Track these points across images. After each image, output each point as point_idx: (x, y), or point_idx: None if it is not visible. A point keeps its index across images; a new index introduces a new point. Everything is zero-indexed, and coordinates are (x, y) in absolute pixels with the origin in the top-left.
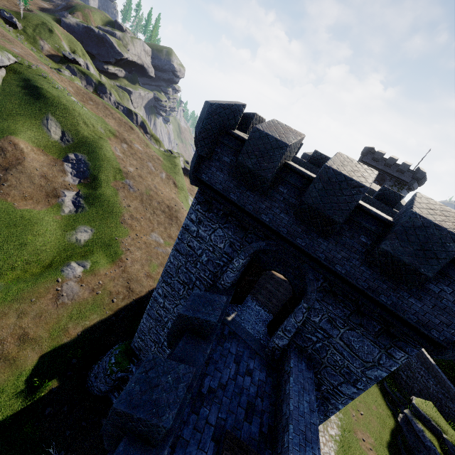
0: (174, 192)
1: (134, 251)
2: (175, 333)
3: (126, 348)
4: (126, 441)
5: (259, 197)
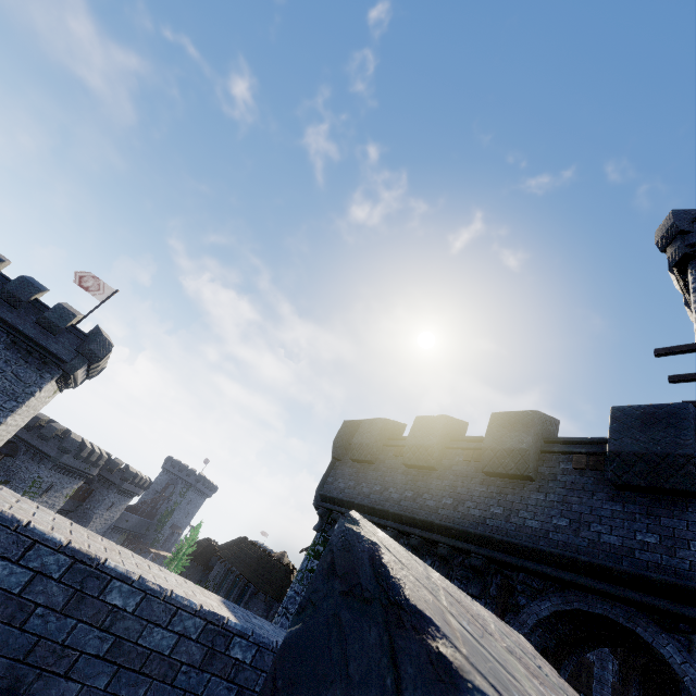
0: None
1: None
2: None
3: None
4: None
5: None
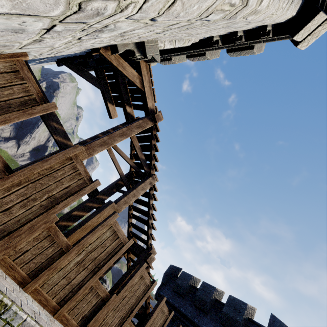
0: None
1: None
2: None
3: None
4: None
5: (181, 299)
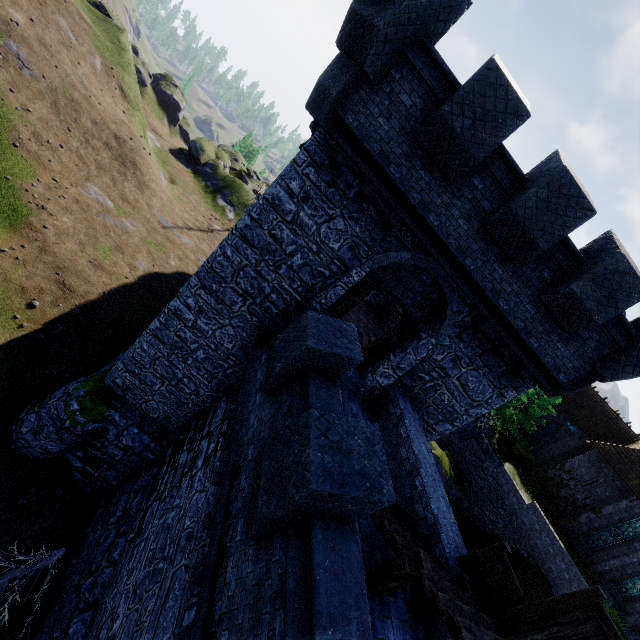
0: (122, 108)
1: (57, 213)
2: (289, 373)
3: (96, 386)
4: (320, 526)
5: (437, 184)
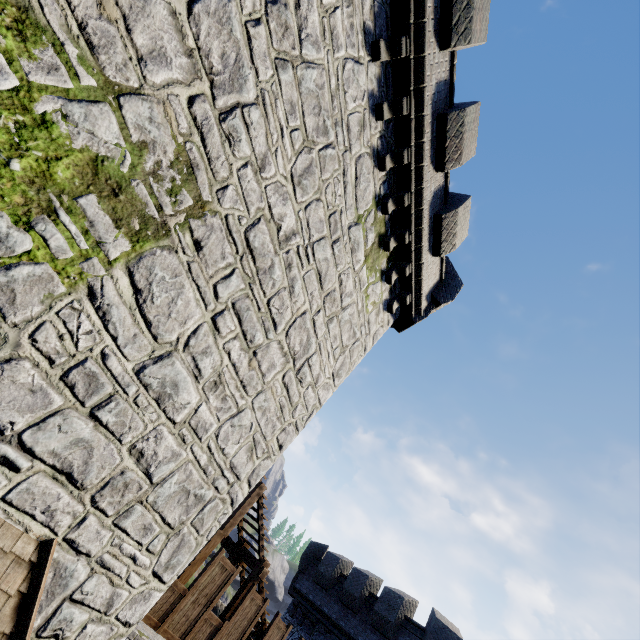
0: None
1: None
2: None
3: None
4: None
5: (325, 594)
